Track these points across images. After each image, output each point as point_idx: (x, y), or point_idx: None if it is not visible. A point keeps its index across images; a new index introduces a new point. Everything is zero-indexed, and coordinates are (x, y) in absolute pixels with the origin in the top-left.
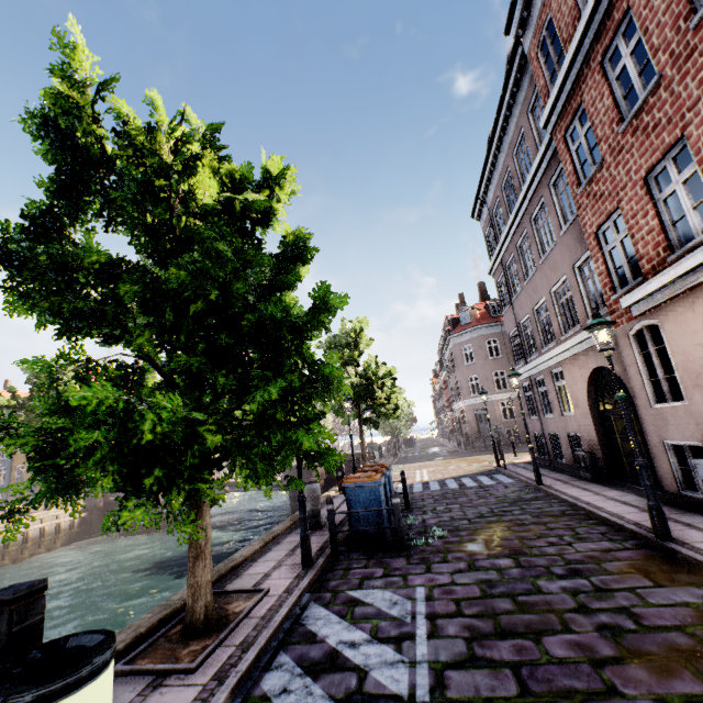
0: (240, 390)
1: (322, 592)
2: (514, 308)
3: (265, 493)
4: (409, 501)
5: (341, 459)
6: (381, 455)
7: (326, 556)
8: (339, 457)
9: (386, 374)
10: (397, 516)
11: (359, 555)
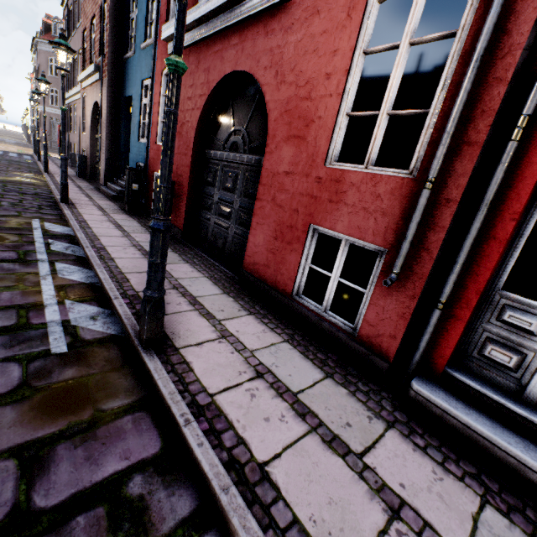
0: None
1: None
2: None
3: None
4: None
5: None
6: None
7: None
8: None
9: None
10: None
11: None
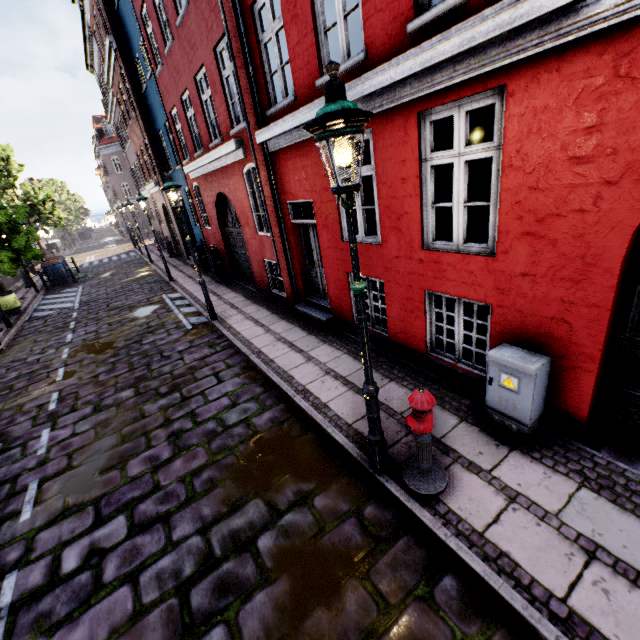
0: (5, 242)
1: (49, 294)
2: (128, 157)
3: (14, 271)
4: (79, 270)
5: (43, 256)
6: (58, 250)
7: (45, 290)
8: (43, 256)
9: (45, 198)
10: (71, 272)
11: (59, 287)
